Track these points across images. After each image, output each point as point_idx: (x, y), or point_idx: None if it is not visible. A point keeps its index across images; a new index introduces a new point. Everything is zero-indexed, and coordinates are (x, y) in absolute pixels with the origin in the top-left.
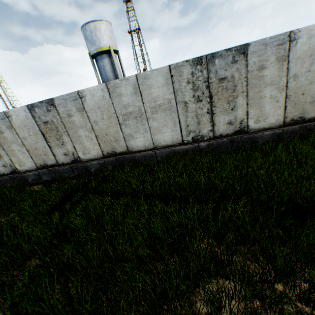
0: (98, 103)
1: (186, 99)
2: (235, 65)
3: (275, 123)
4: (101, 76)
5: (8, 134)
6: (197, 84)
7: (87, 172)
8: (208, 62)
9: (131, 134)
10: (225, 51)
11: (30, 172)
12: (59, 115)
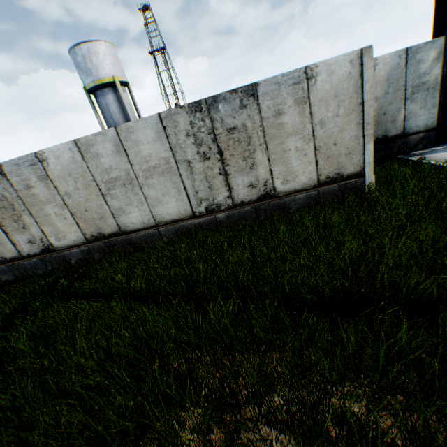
0: (68, 167)
1: (189, 157)
2: (245, 110)
3: (309, 183)
4: (104, 118)
5: None
6: (200, 137)
7: (67, 264)
8: (210, 107)
9: (122, 208)
10: (229, 93)
11: None
12: (13, 187)
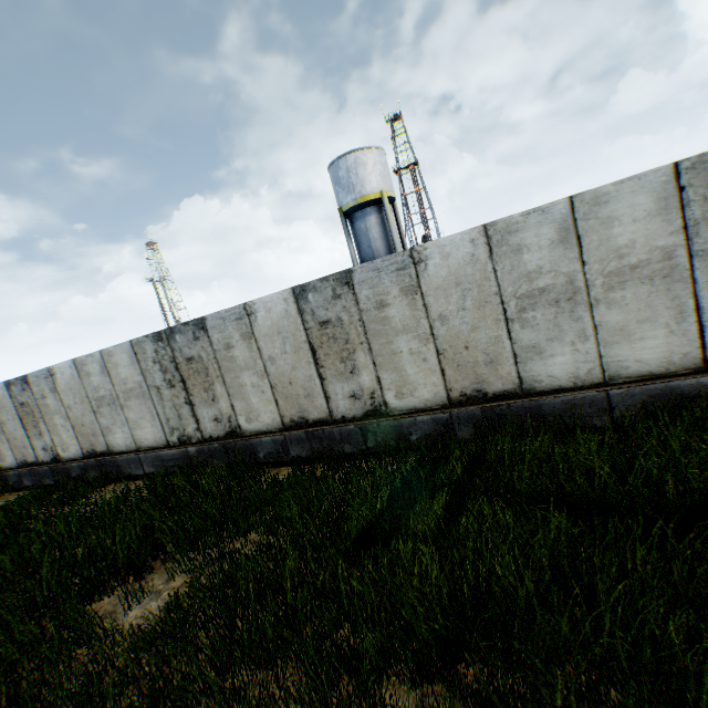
0: (457, 272)
1: None
2: None
3: None
4: (358, 248)
5: (239, 351)
6: None
7: (401, 441)
8: None
9: (537, 345)
10: None
11: (266, 436)
12: (356, 305)
